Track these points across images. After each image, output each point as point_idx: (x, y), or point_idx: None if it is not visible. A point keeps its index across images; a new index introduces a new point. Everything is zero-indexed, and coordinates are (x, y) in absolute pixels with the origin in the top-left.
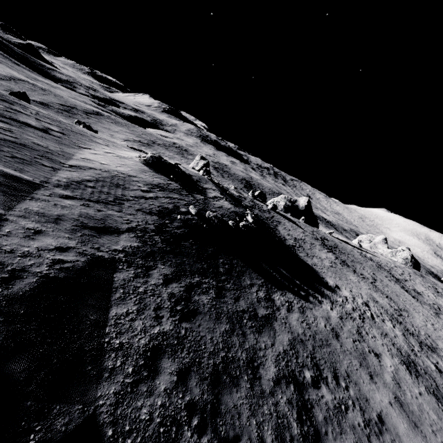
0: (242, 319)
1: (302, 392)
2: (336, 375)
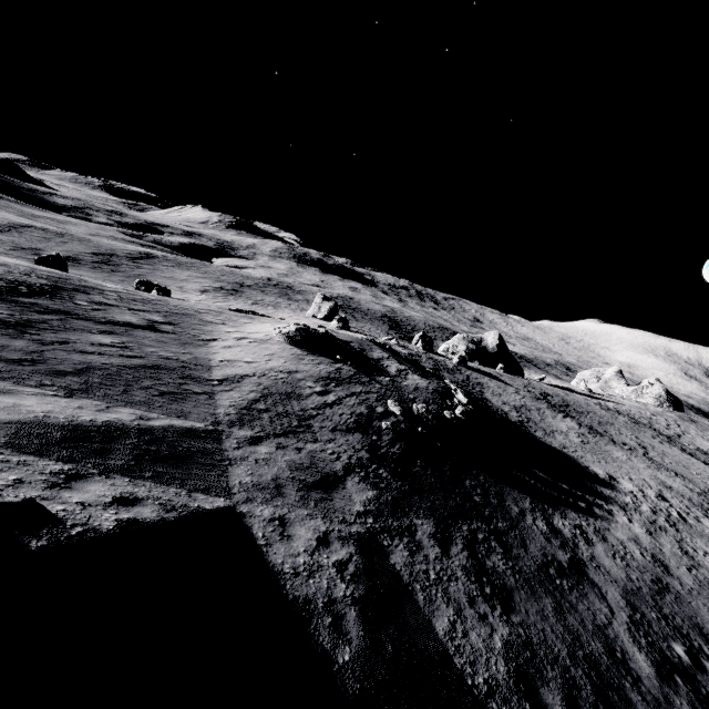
0: (553, 579)
1: (695, 685)
2: (708, 639)
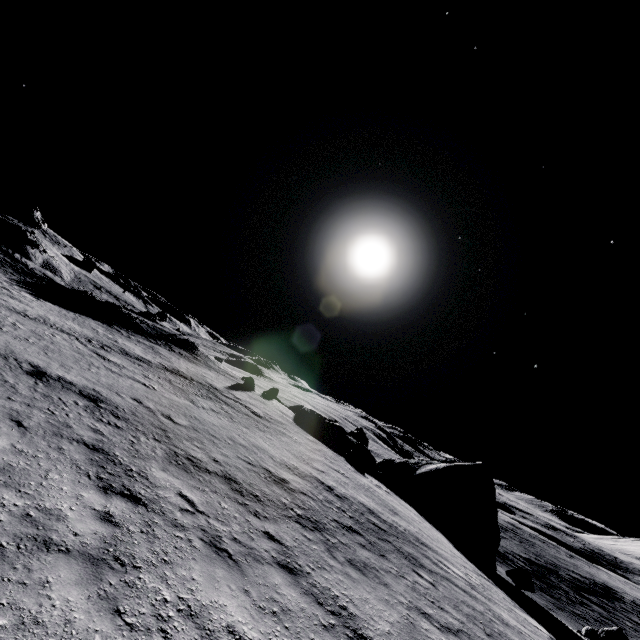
0: None
1: None
2: None
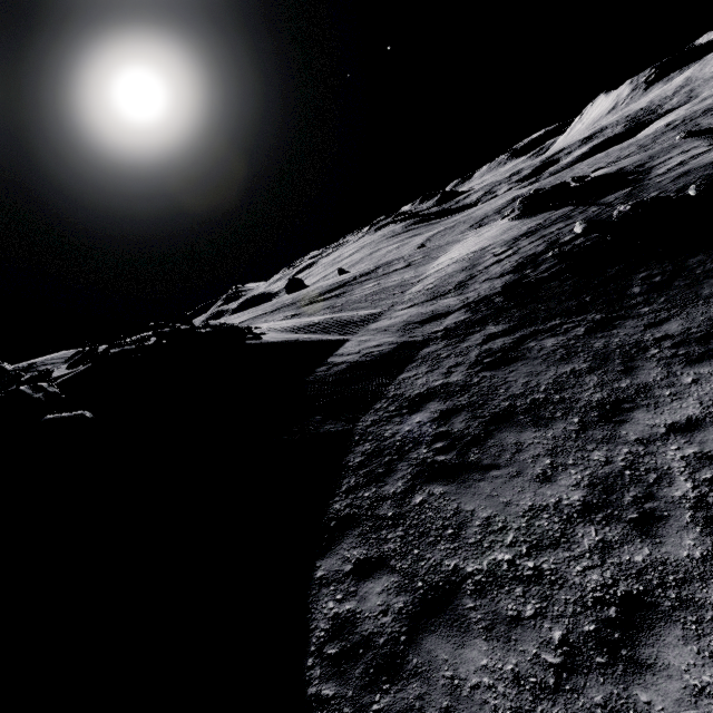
0: (646, 350)
1: None
2: None
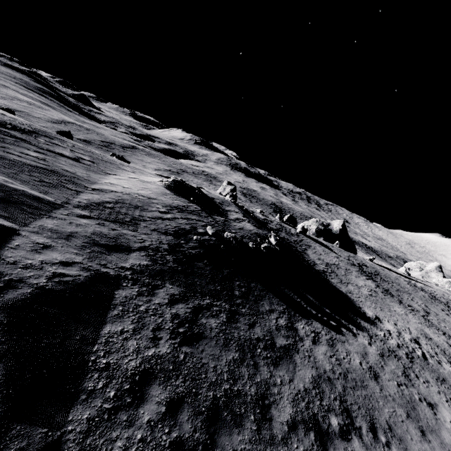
0: (256, 348)
1: (326, 444)
2: (374, 426)
